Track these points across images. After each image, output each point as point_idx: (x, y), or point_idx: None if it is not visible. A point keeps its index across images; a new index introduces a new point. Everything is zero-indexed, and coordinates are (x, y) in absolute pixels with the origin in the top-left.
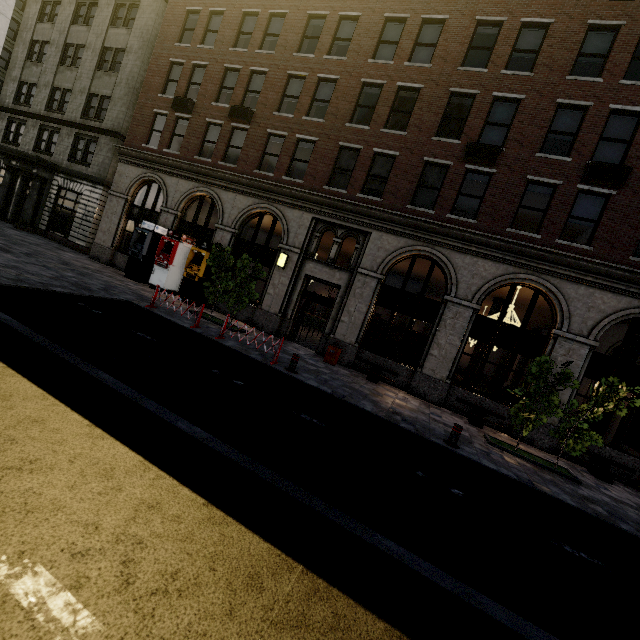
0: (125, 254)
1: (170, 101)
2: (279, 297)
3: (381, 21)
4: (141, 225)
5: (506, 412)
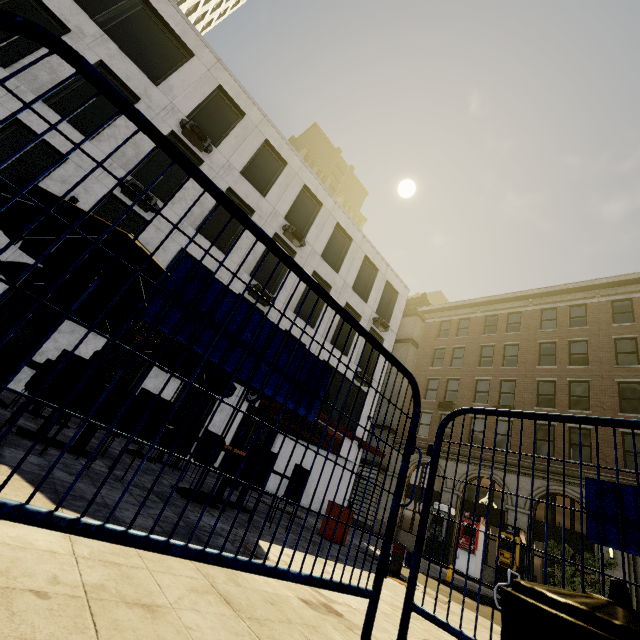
0: (408, 532)
1: (432, 403)
2: None
3: (610, 341)
4: (433, 506)
5: None
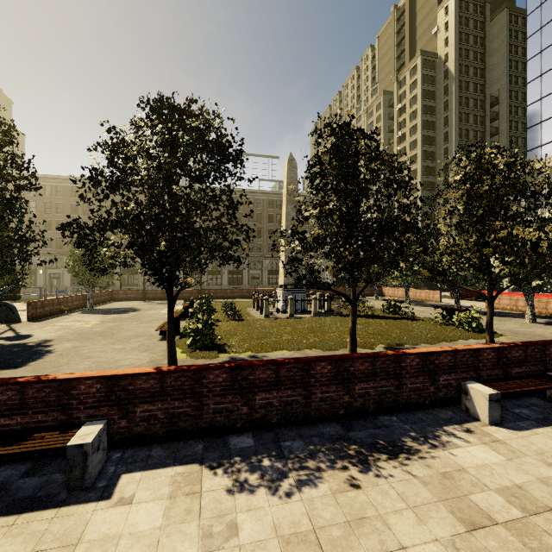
0: None
1: None
2: (42, 282)
3: (44, 203)
4: None
5: (112, 287)
